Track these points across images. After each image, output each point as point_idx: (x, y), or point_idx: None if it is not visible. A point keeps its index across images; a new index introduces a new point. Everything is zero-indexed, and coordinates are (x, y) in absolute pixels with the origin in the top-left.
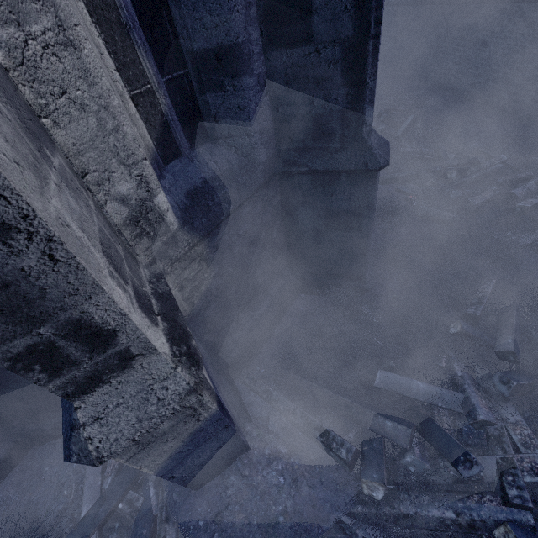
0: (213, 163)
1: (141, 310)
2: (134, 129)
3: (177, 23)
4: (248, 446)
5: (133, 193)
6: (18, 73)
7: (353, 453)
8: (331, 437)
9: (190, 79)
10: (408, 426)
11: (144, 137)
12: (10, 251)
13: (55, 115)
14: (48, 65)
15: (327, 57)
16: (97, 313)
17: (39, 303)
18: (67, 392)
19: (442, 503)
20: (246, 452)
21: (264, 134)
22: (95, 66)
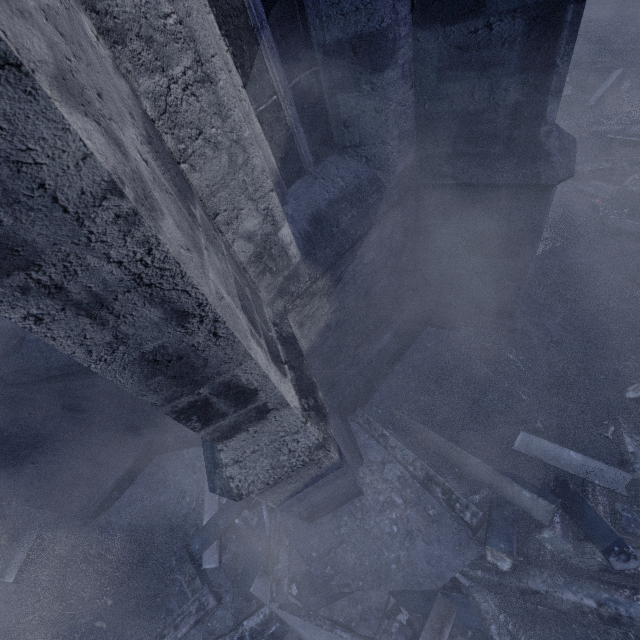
0: (340, 179)
1: (273, 363)
2: (261, 157)
3: (309, 10)
4: (362, 491)
5: (258, 229)
6: (161, 122)
7: (479, 518)
8: (455, 497)
9: (319, 78)
10: (550, 501)
11: (268, 159)
12: (186, 332)
13: (191, 159)
14: (187, 107)
15: (501, 33)
16: (244, 376)
17: (202, 370)
18: (214, 437)
19: (582, 589)
20: (359, 496)
21: (403, 138)
22: (229, 98)
